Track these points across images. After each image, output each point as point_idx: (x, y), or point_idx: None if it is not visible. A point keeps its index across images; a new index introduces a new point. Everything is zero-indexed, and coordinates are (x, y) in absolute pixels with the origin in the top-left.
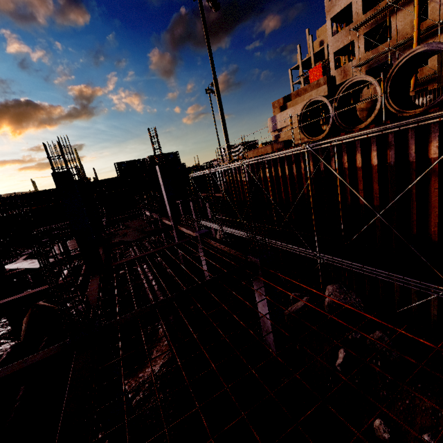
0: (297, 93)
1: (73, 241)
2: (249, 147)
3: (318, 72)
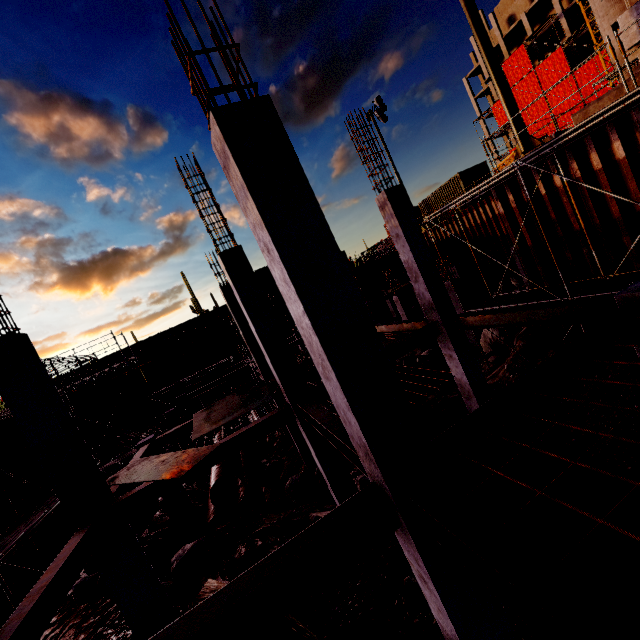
0: None
1: (222, 403)
2: (473, 178)
3: (521, 60)
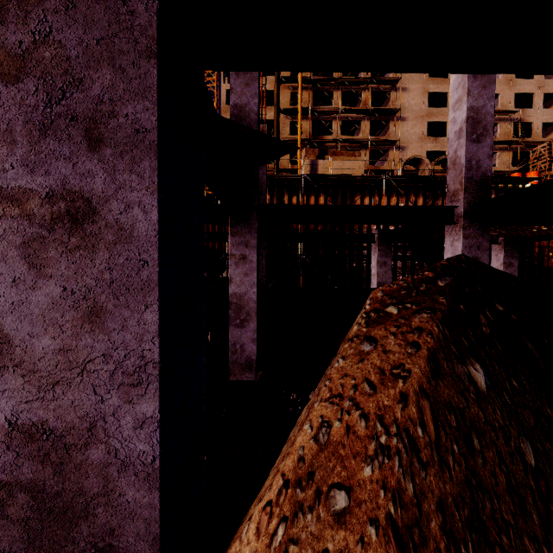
0: (335, 153)
1: None
2: None
3: None
